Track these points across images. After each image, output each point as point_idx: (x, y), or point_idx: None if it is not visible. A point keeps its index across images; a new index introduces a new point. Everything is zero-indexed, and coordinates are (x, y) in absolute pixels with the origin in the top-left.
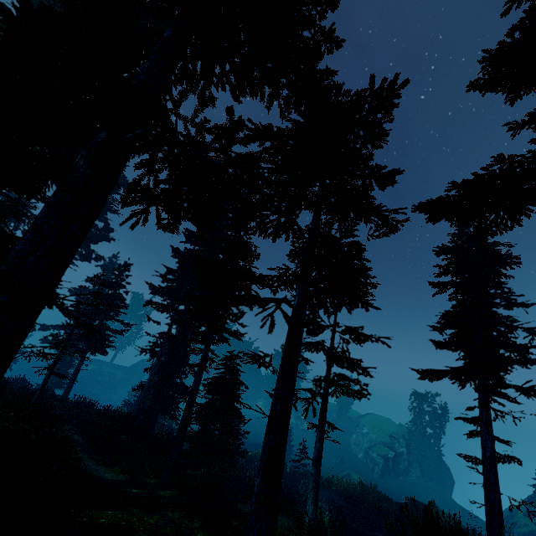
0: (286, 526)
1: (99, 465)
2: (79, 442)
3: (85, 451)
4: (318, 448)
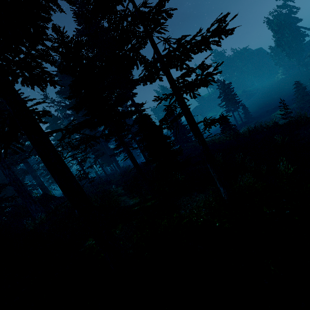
0: (205, 205)
1: (130, 199)
2: (123, 193)
3: (126, 195)
4: (202, 150)
